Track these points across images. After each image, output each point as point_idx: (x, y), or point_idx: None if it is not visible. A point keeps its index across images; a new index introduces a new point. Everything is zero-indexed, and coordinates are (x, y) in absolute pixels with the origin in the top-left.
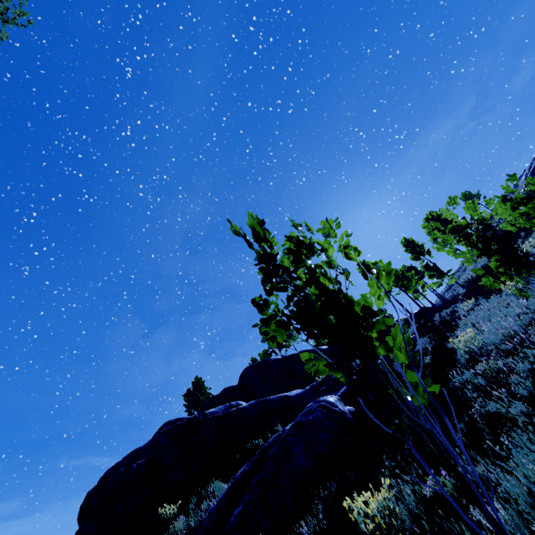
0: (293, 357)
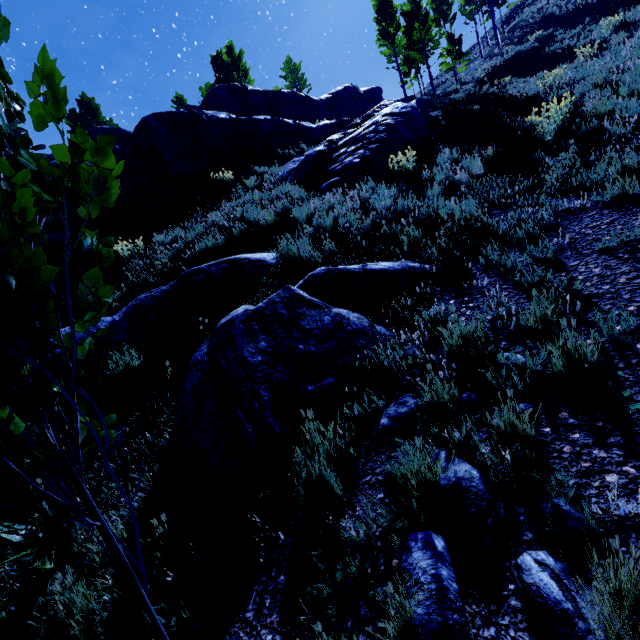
0: (280, 95)
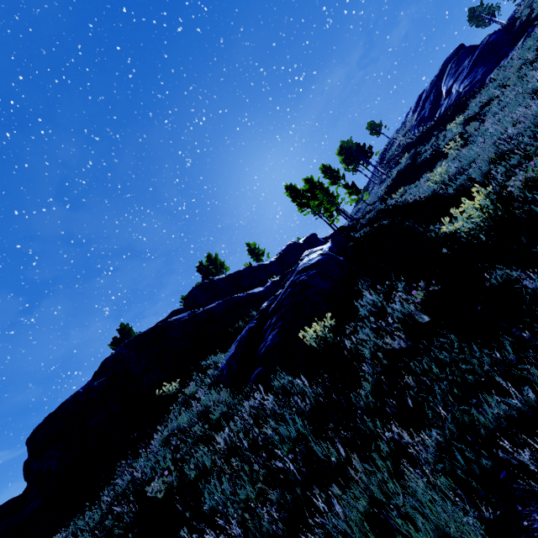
0: (239, 273)
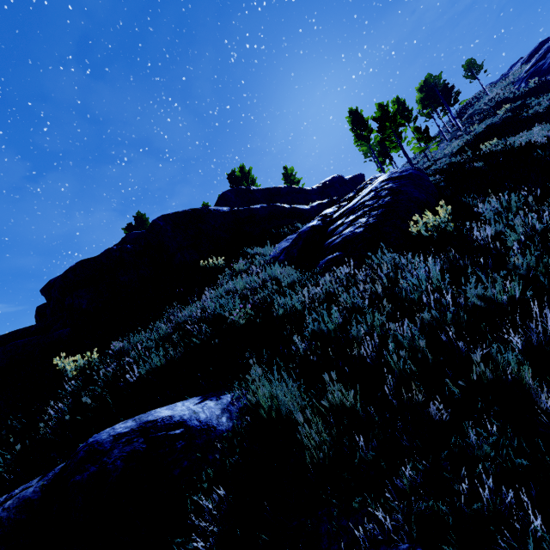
0: (278, 189)
